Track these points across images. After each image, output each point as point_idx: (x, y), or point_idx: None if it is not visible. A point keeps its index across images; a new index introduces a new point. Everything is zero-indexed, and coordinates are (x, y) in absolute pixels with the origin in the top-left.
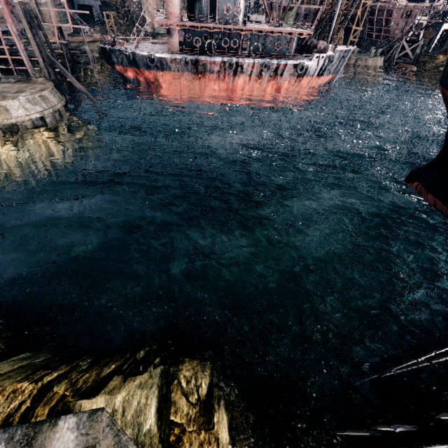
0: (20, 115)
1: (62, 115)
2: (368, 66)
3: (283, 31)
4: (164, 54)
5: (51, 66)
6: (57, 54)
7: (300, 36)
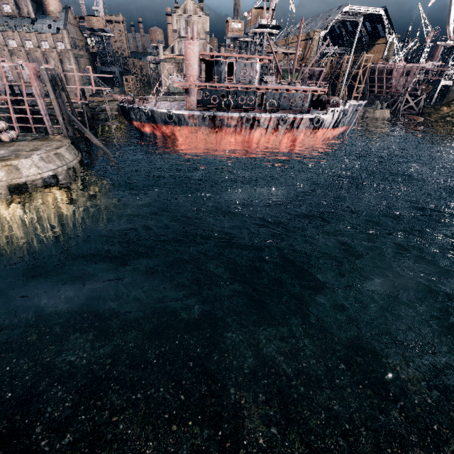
0: (31, 174)
1: (76, 171)
2: (376, 117)
3: (298, 88)
4: (183, 111)
5: (70, 124)
6: (78, 113)
7: (315, 93)
